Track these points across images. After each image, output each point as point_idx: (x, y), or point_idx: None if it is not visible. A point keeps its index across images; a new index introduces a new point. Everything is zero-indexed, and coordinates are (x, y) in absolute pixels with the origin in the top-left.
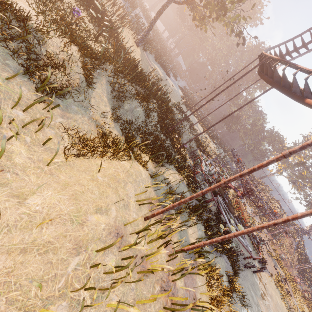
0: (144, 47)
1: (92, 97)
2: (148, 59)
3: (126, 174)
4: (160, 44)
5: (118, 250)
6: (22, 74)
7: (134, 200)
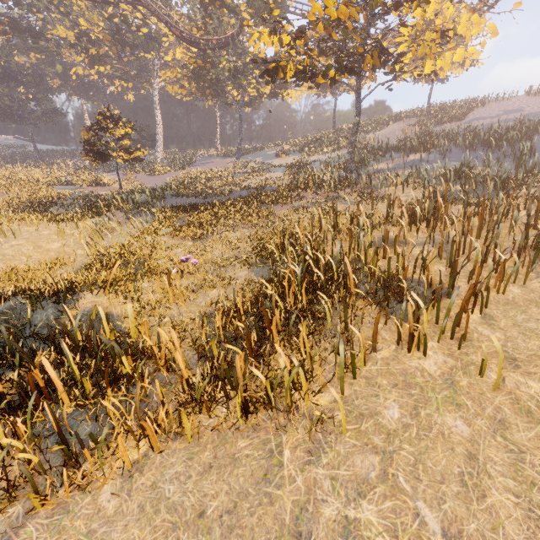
0: None
1: None
2: None
3: None
4: None
5: None
6: None
7: None
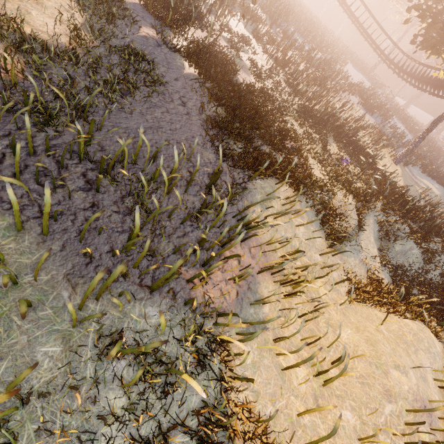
0: (405, 161)
1: (361, 239)
2: (412, 175)
3: (414, 337)
4: (426, 146)
5: (428, 426)
6: (318, 226)
7: (431, 376)
